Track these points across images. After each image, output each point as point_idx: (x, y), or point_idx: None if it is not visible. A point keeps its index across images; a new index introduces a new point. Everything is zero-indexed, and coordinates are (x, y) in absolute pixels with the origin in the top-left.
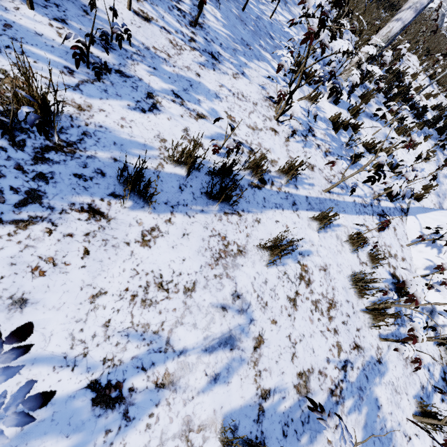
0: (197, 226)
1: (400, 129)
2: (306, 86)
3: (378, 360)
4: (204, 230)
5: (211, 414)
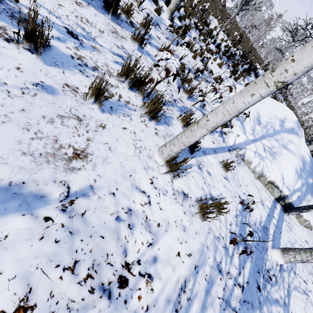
0: (101, 17)
1: (207, 49)
2: (155, 6)
3: (191, 110)
4: (105, 20)
5: (116, 69)
